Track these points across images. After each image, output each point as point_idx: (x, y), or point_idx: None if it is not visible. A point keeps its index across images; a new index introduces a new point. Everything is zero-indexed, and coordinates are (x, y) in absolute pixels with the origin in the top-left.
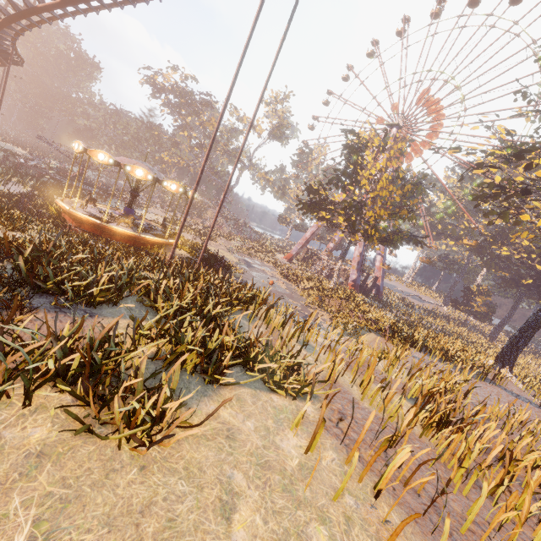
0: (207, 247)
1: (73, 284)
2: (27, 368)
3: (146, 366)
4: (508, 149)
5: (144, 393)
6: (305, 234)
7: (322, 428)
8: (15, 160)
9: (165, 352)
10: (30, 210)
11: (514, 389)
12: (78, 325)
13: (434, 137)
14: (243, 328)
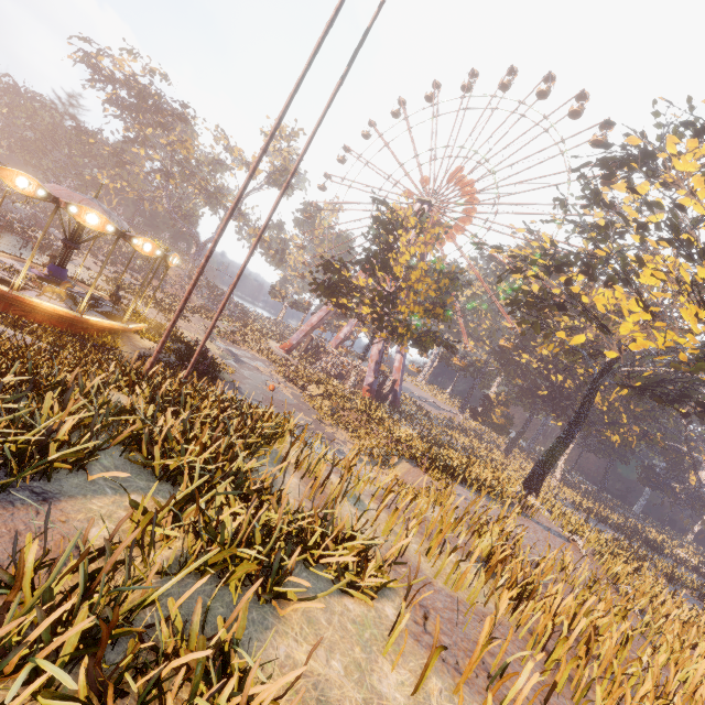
0: (180, 332)
1: (8, 440)
2: (8, 700)
3: (167, 591)
4: (550, 259)
5: (222, 682)
6: (311, 319)
7: (434, 655)
8: None
9: (186, 555)
10: None
11: (544, 520)
12: (67, 555)
13: (467, 224)
14: (275, 482)
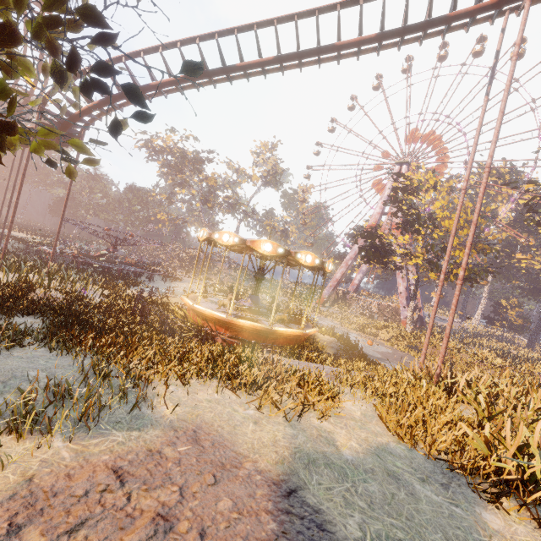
0: None
1: None
2: None
3: None
4: None
5: None
6: (335, 276)
7: None
8: (33, 248)
9: None
10: (150, 324)
11: None
12: None
13: (444, 169)
14: None
